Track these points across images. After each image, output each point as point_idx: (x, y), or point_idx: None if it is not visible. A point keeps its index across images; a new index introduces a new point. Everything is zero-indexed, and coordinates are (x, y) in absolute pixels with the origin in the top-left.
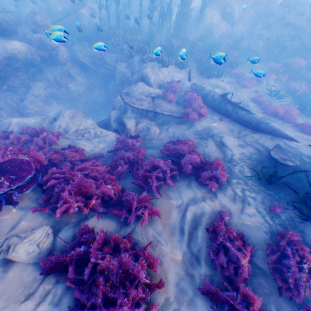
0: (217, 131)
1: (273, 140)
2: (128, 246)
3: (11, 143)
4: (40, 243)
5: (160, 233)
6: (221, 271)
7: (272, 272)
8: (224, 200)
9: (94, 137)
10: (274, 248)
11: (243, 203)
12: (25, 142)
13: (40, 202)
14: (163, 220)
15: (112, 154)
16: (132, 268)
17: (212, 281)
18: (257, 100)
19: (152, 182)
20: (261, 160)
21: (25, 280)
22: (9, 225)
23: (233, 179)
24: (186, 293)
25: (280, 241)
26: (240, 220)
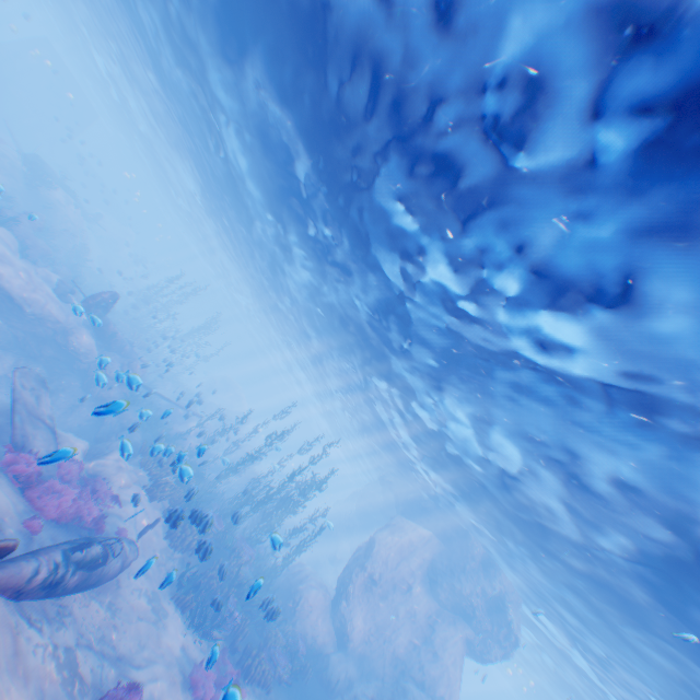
0: None
1: None
2: None
3: None
4: None
5: None
6: None
7: None
8: None
9: None
10: None
11: None
12: None
13: None
14: None
15: None
16: None
17: None
18: None
19: None
20: None
21: None
22: None
23: None
24: None
25: None
26: None
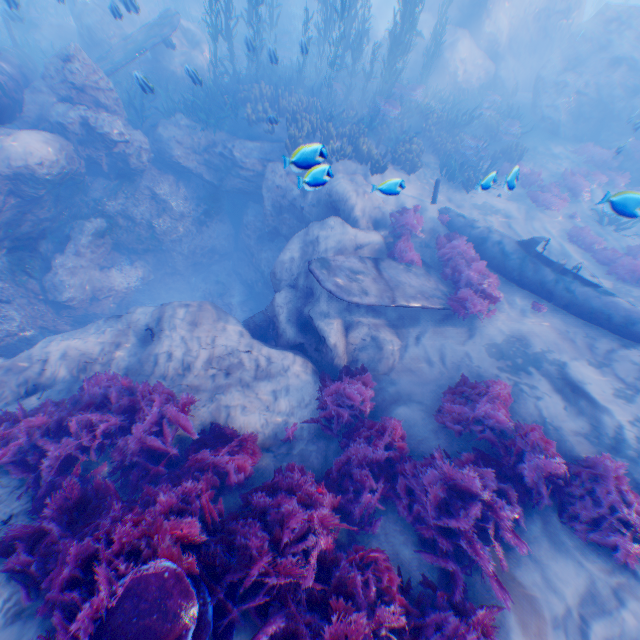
0: (543, 346)
1: None
2: None
3: (73, 445)
4: None
5: None
6: None
7: None
8: None
9: (255, 375)
10: None
11: None
12: (104, 430)
13: None
14: None
15: (314, 426)
16: None
17: None
18: (582, 240)
19: (473, 552)
20: None
21: None
22: None
23: None
24: None
25: None
26: None
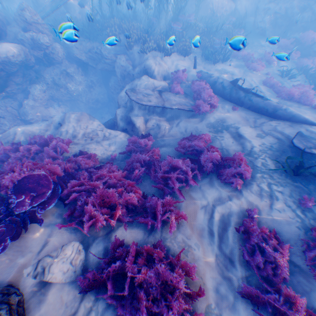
0: (232, 122)
1: (293, 127)
2: (161, 255)
3: (21, 155)
4: (73, 261)
5: (190, 237)
6: (257, 271)
7: (310, 269)
8: (251, 197)
9: (103, 139)
10: (310, 244)
11: (271, 198)
12: (35, 152)
13: (64, 217)
14: (190, 223)
15: (125, 156)
16: (170, 279)
17: (250, 282)
18: (268, 83)
19: (173, 185)
20: (284, 150)
21: (66, 301)
22: (39, 245)
23: (257, 173)
24: (226, 297)
25: (315, 236)
26: (270, 217)
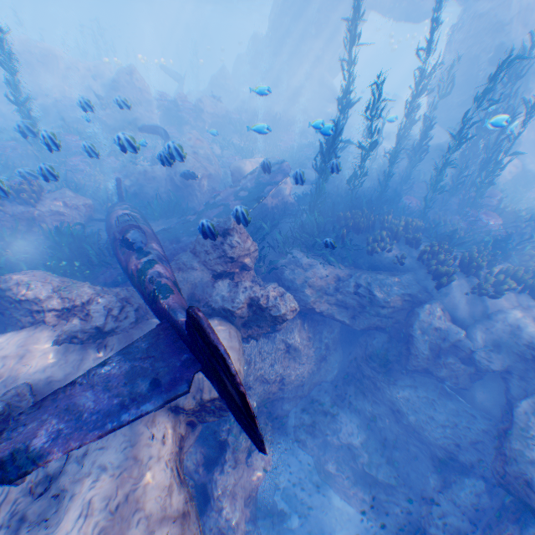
0: None
1: None
2: None
3: None
4: None
5: None
6: None
7: None
8: None
9: None
10: None
11: None
12: None
13: None
14: None
15: None
16: None
17: None
18: None
19: None
20: None
21: None
22: None
23: None
24: None
25: None
26: None
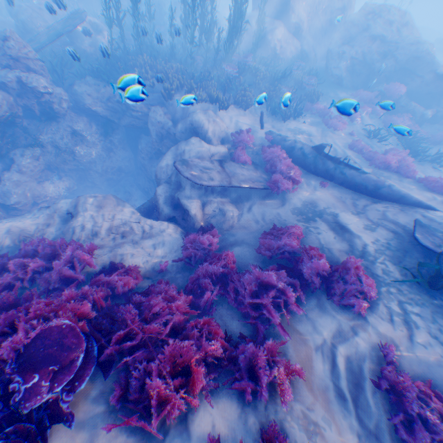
0: (325, 206)
1: (406, 212)
2: None
3: (12, 278)
4: None
5: (312, 406)
6: None
7: None
8: (382, 326)
9: (142, 236)
10: None
11: (409, 326)
12: (34, 269)
13: (108, 400)
14: (307, 380)
15: (180, 263)
16: None
17: None
18: (356, 147)
19: (270, 315)
20: (406, 249)
21: None
22: None
23: (380, 286)
24: None
25: None
26: (414, 356)
